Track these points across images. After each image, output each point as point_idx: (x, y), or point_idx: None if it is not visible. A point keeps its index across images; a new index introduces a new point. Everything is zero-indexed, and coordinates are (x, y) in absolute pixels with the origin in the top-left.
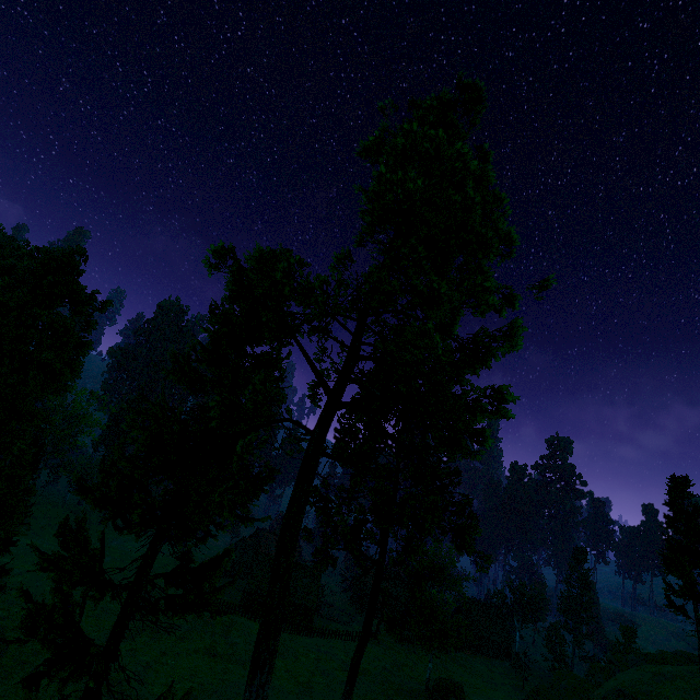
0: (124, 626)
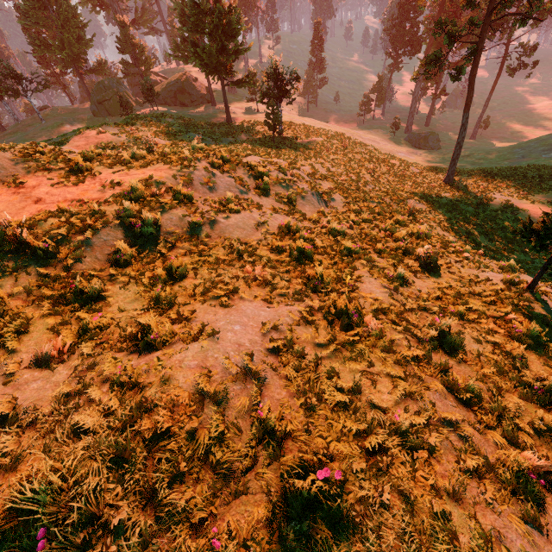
0: (440, 76)
